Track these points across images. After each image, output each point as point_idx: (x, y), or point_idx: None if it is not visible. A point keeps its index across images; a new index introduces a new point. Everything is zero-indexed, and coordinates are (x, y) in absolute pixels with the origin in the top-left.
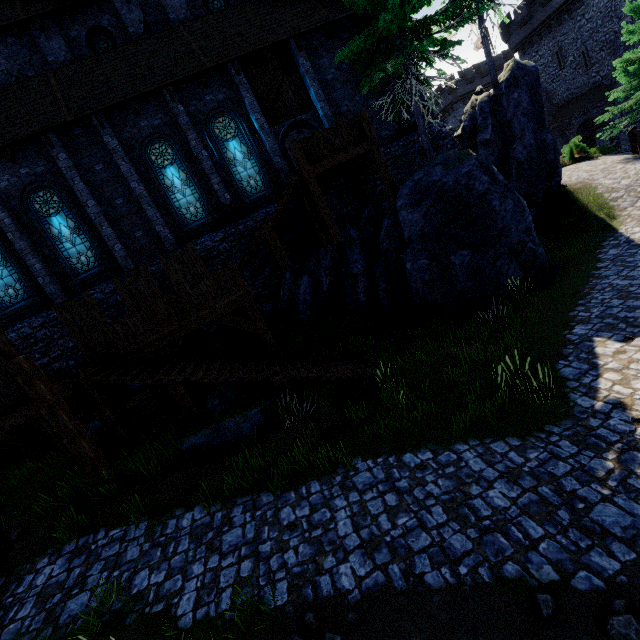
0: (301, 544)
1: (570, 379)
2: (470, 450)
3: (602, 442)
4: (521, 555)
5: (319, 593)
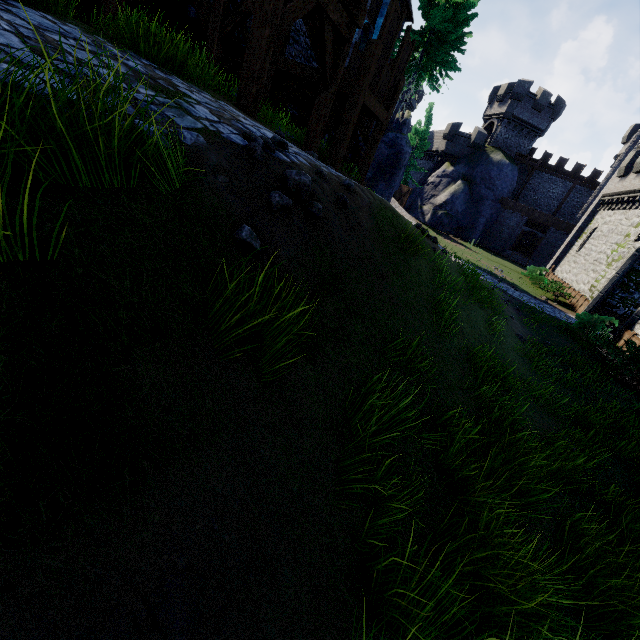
0: None
1: None
2: None
3: None
4: None
5: None
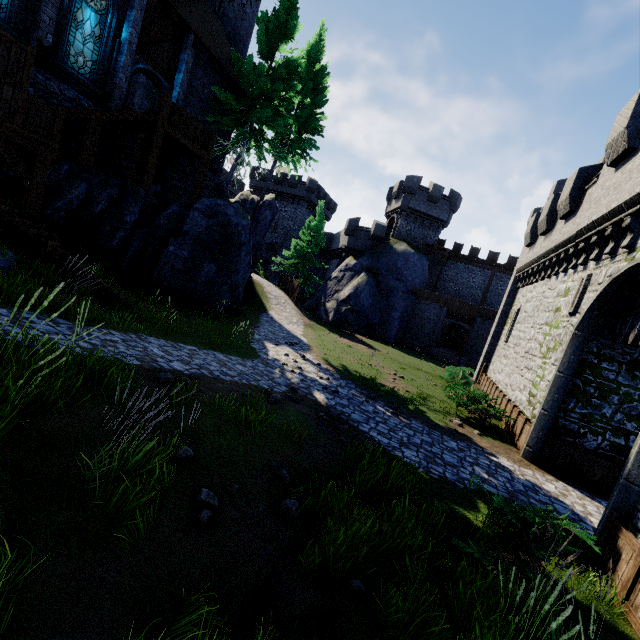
0: (130, 349)
1: (257, 349)
2: (219, 354)
3: (274, 367)
4: (256, 381)
5: (163, 367)
